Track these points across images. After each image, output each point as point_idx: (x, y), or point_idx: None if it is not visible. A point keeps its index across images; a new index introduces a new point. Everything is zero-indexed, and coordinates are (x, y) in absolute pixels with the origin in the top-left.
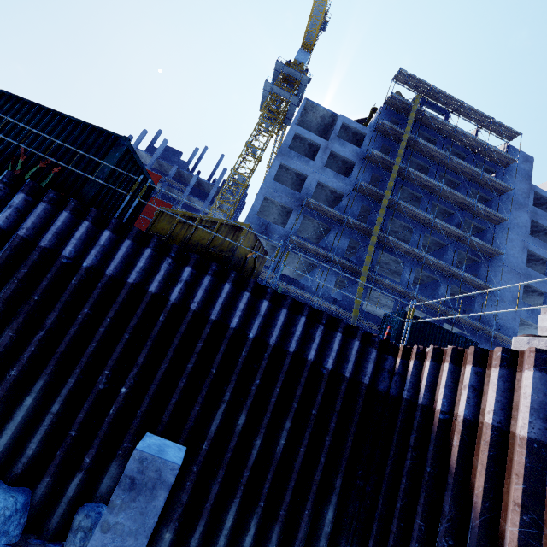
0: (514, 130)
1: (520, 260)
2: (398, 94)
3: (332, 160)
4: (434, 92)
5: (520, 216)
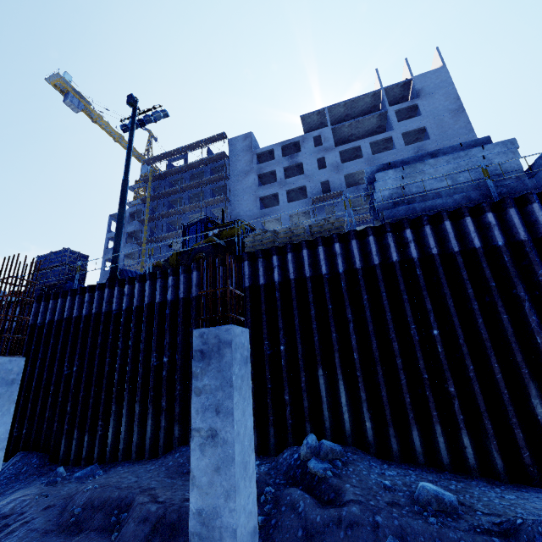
0: (219, 134)
1: (255, 209)
2: (143, 177)
3: (138, 233)
4: (167, 154)
5: (249, 179)
